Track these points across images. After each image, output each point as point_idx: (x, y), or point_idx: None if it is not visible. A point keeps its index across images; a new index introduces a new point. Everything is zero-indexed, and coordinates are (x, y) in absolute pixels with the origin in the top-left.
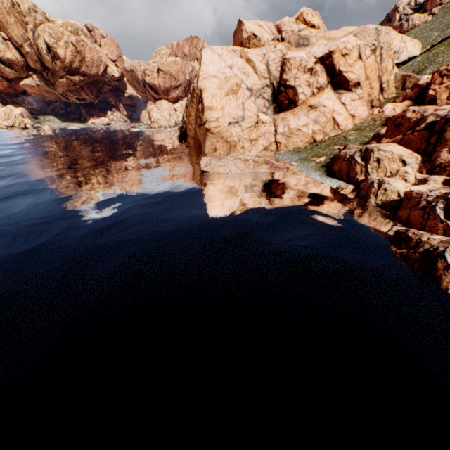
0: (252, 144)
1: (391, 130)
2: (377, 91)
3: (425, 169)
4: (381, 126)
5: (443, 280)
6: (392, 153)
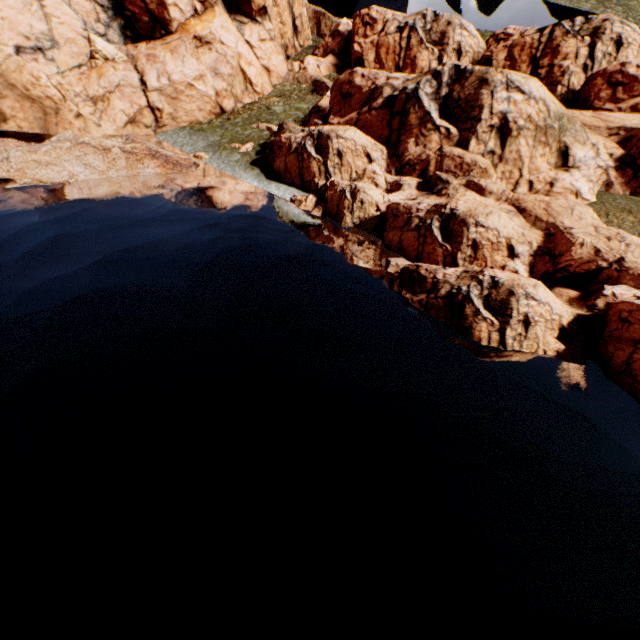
0: (100, 109)
1: (339, 103)
2: (291, 31)
3: (394, 168)
4: (311, 93)
5: (475, 329)
6: (355, 143)
